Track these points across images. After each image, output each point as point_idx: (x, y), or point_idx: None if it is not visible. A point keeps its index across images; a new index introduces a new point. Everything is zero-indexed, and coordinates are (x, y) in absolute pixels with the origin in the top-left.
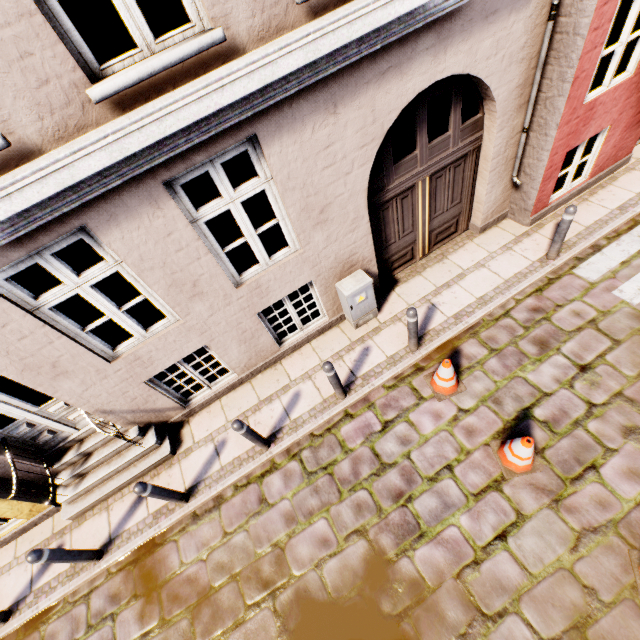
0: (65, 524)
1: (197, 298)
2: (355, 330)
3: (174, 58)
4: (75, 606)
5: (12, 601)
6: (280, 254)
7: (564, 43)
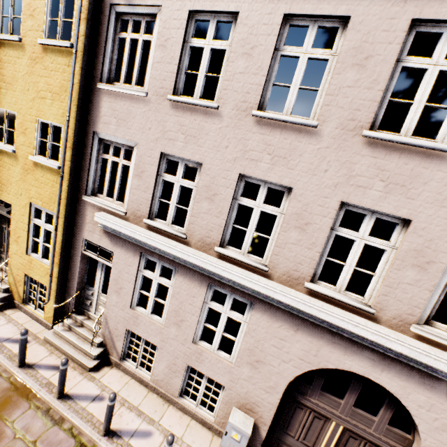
0: (41, 336)
1: (177, 326)
2: None
3: (246, 261)
4: None
5: None
6: (223, 353)
7: None
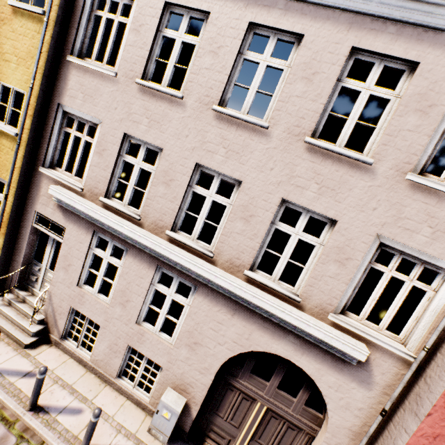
0: None
1: (122, 306)
2: (147, 431)
3: (194, 247)
4: None
5: None
6: (165, 335)
7: (388, 440)
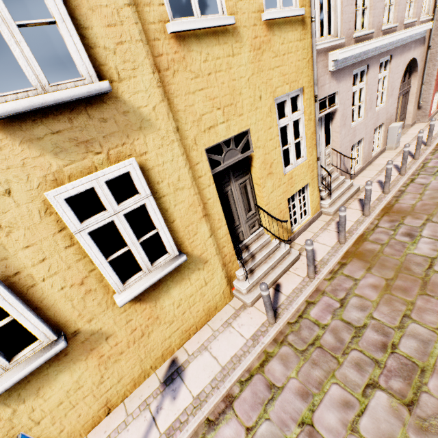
0: (329, 218)
1: (370, 110)
2: (394, 151)
3: (392, 26)
4: (374, 230)
5: (336, 239)
6: (382, 104)
7: (432, 56)
